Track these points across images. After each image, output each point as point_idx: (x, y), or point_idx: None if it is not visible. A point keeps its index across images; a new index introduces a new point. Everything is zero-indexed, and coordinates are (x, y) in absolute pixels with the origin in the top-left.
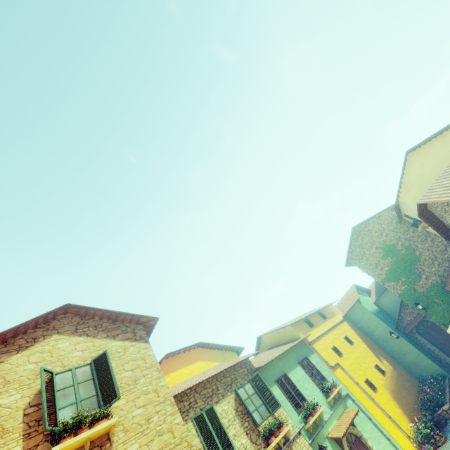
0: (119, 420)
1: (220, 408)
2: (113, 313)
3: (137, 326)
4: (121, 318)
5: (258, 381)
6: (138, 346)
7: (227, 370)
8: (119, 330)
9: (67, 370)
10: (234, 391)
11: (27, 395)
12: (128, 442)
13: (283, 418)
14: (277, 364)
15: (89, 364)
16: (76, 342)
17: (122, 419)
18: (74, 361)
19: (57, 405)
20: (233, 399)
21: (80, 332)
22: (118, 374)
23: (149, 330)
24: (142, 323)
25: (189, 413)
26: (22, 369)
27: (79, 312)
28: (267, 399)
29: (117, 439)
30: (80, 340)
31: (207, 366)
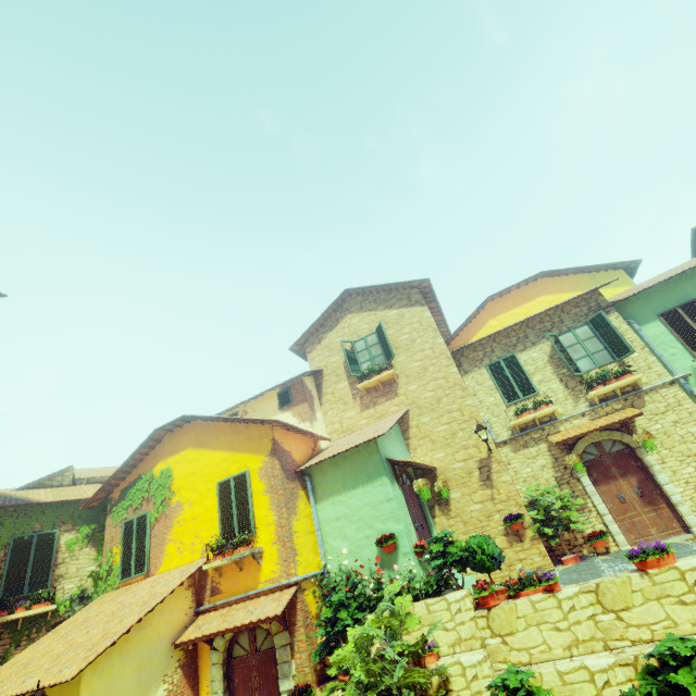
0: (401, 370)
1: (525, 356)
2: (384, 286)
3: (412, 291)
4: (395, 288)
5: (600, 323)
6: (414, 311)
7: (547, 314)
8: (395, 300)
9: (361, 339)
10: (553, 337)
11: (343, 356)
12: (409, 384)
13: (642, 365)
14: (677, 288)
15: (375, 333)
16: (363, 318)
17: (404, 369)
18: (364, 332)
19: (359, 362)
20: (548, 347)
21: (364, 308)
22: (398, 338)
23: (429, 290)
24: (416, 287)
25: (483, 362)
26: (336, 341)
27: (359, 292)
28: (612, 344)
29: (401, 382)
30: (365, 315)
31: (557, 300)
